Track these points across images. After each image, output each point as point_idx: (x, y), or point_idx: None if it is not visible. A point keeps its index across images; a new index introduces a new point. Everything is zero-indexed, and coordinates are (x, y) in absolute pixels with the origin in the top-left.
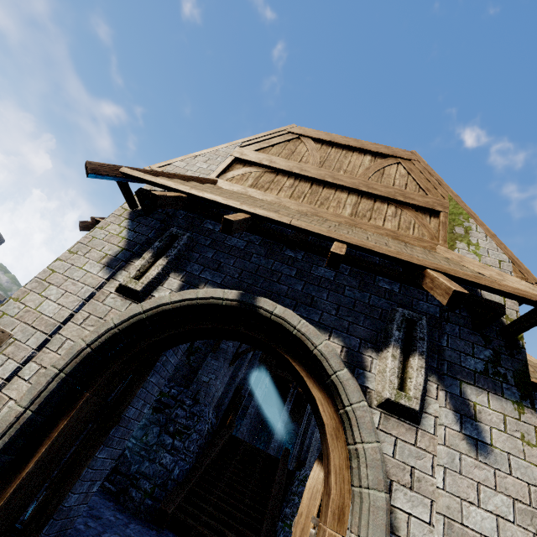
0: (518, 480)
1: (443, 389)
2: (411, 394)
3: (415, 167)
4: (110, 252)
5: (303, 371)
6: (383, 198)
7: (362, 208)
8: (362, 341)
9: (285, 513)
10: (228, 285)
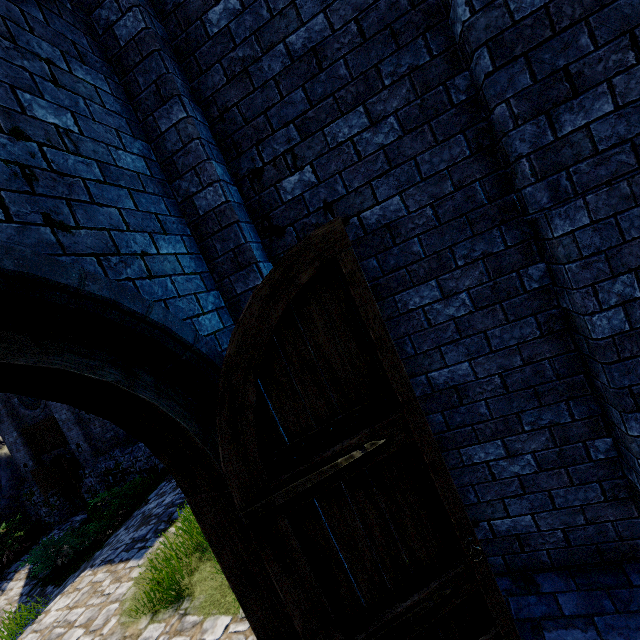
0: None
1: None
2: None
3: None
4: None
5: None
6: None
7: None
8: None
9: None
10: None
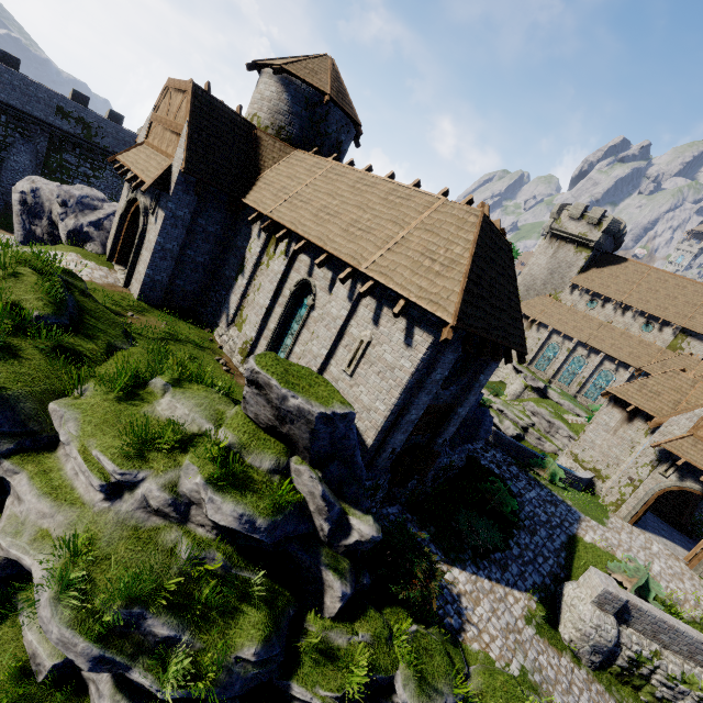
0: None
1: None
2: None
3: None
4: (653, 459)
5: None
6: None
7: None
8: None
9: (701, 511)
10: (696, 481)
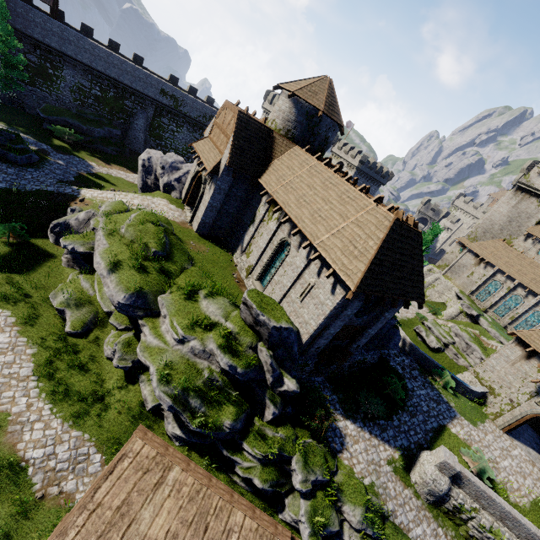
0: None
1: None
2: None
3: None
4: (532, 391)
5: None
6: None
7: None
8: None
9: None
10: None
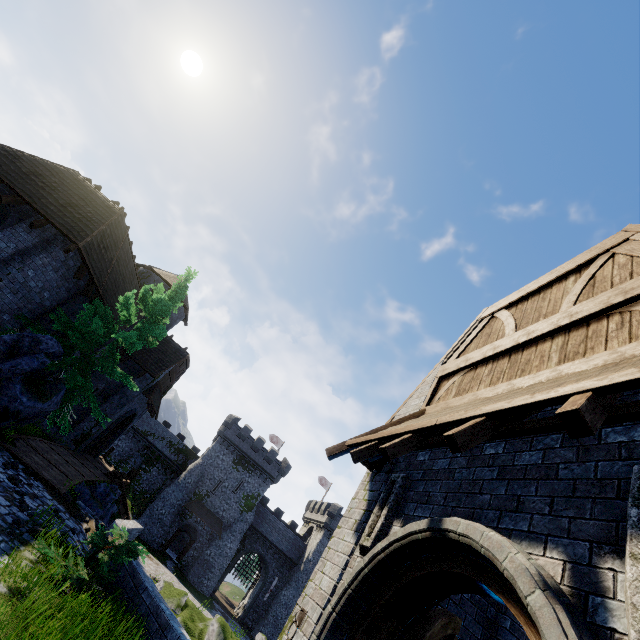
0: None
1: None
2: None
3: (637, 242)
4: (358, 517)
5: (520, 615)
6: (596, 314)
7: (571, 346)
8: (592, 545)
9: None
10: (435, 516)
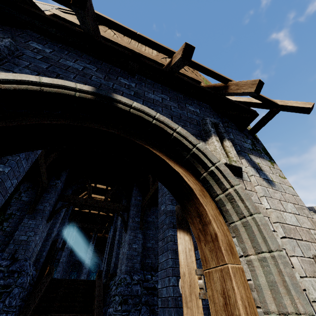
0: (289, 194)
1: (243, 158)
2: (235, 159)
3: None
4: None
5: (163, 155)
6: None
7: None
8: (194, 136)
9: (109, 313)
10: None
